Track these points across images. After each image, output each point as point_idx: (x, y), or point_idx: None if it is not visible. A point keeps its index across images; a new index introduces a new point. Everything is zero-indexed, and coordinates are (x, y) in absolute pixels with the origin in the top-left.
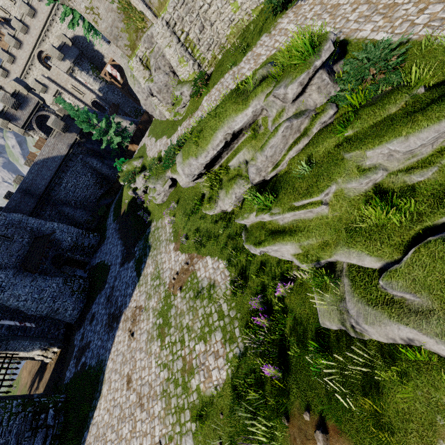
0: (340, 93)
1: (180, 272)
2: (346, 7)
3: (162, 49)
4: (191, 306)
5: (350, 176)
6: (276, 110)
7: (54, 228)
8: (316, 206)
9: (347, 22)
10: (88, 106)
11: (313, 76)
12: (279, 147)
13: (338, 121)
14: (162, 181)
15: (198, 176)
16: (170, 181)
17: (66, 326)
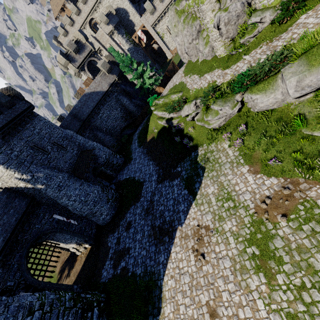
0: None
1: (274, 197)
2: None
3: None
4: None
5: None
6: None
7: (94, 146)
8: None
9: None
10: None
11: None
12: None
13: None
14: (231, 104)
15: (315, 89)
16: (239, 104)
17: (96, 227)
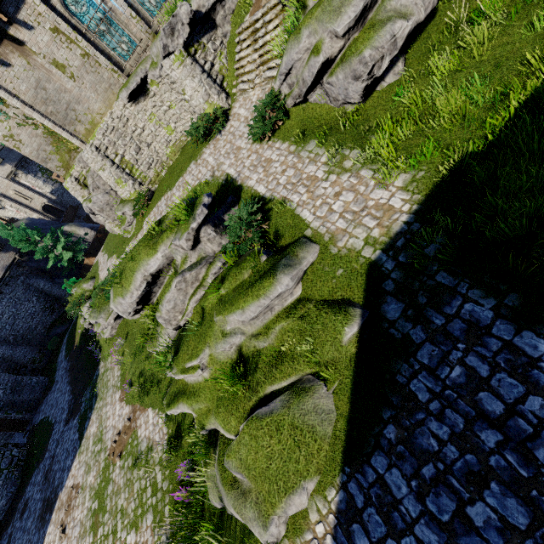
0: (228, 244)
1: (122, 432)
2: (244, 152)
3: (96, 172)
4: (128, 479)
5: (217, 341)
6: (181, 257)
7: None
8: (194, 371)
9: (243, 168)
10: (38, 212)
11: (197, 232)
12: (179, 298)
13: (221, 275)
14: (105, 314)
15: (136, 311)
16: (114, 312)
17: None
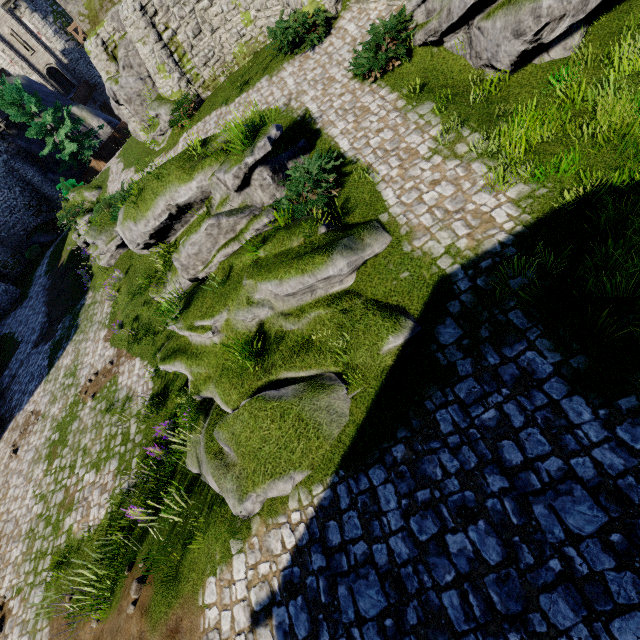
0: (283, 199)
1: (100, 373)
2: (337, 88)
3: (133, 42)
4: (98, 421)
5: (239, 307)
6: (220, 196)
7: None
8: (204, 331)
9: (330, 108)
10: (39, 74)
11: (250, 171)
12: (206, 245)
13: (264, 234)
14: (107, 237)
15: (146, 245)
16: (119, 239)
17: None
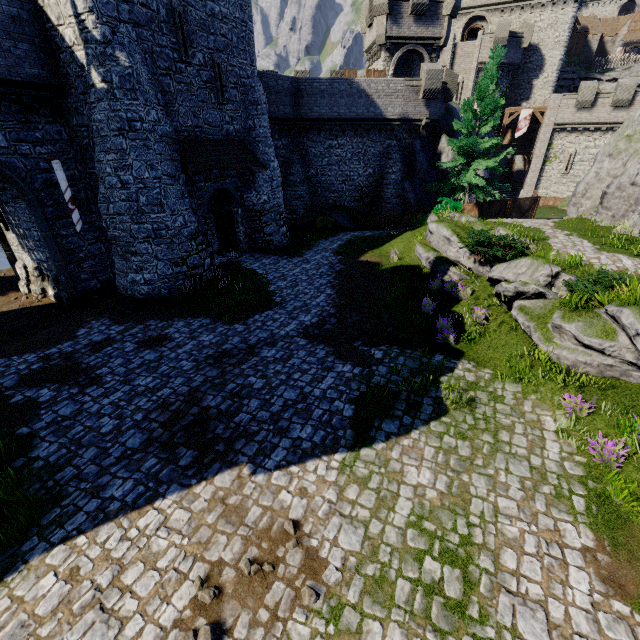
0: None
1: None
2: None
3: None
4: None
5: None
6: None
7: (270, 163)
8: None
9: None
10: None
11: None
12: None
13: None
14: None
15: None
16: None
17: (107, 283)
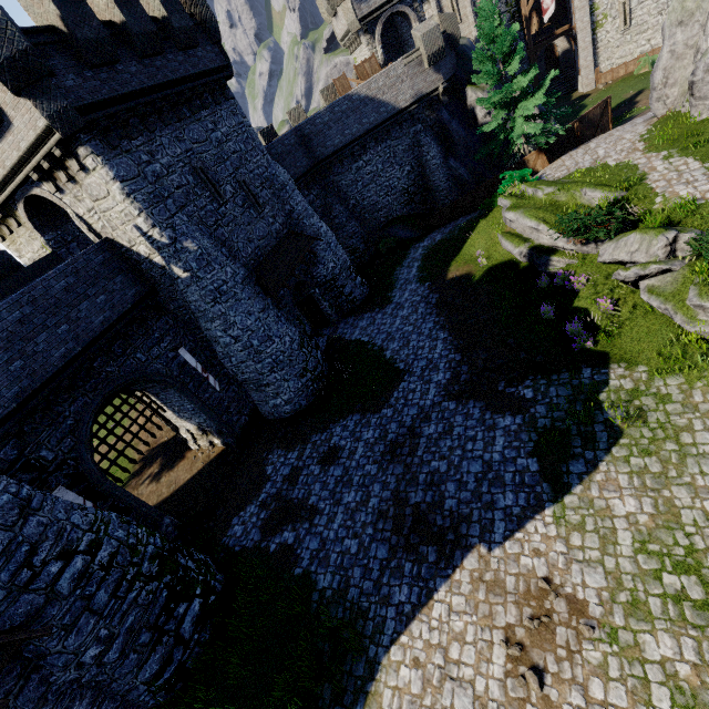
0: None
1: None
2: None
3: None
4: None
5: None
6: None
7: (320, 231)
8: None
9: None
10: None
11: None
12: None
13: None
14: None
15: None
16: None
17: (251, 413)
